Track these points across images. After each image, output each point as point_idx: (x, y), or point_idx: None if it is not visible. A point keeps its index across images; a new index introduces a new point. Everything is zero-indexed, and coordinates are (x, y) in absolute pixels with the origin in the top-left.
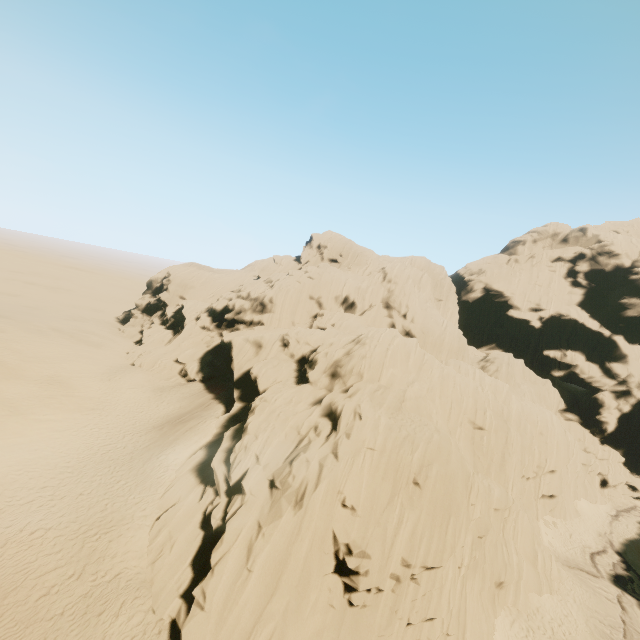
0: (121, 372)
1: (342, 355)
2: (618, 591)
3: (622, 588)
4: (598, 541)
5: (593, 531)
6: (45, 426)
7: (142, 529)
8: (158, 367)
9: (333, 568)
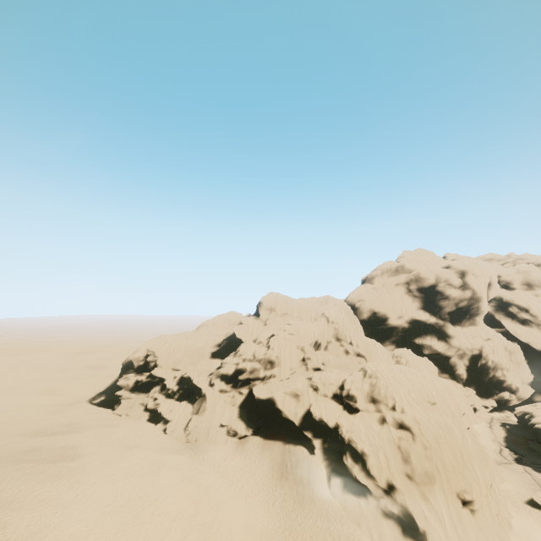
0: (198, 451)
1: (368, 387)
2: (522, 466)
3: (521, 464)
4: (495, 445)
5: (490, 440)
6: (235, 509)
7: (362, 537)
8: (211, 436)
9: (461, 504)
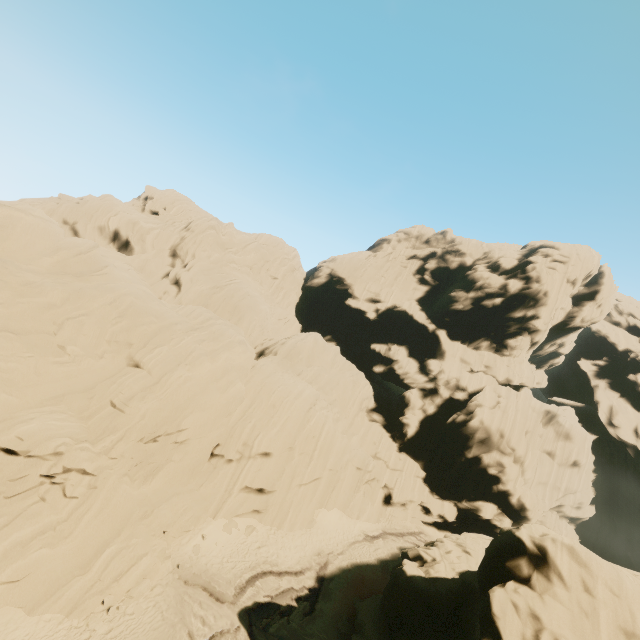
0: None
1: None
2: (233, 625)
3: (248, 622)
4: (306, 560)
5: (313, 548)
6: None
7: None
8: None
9: None
